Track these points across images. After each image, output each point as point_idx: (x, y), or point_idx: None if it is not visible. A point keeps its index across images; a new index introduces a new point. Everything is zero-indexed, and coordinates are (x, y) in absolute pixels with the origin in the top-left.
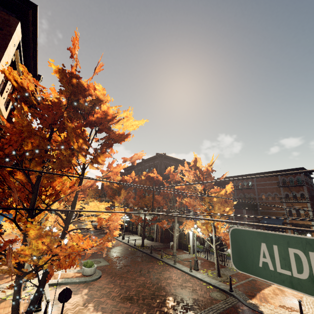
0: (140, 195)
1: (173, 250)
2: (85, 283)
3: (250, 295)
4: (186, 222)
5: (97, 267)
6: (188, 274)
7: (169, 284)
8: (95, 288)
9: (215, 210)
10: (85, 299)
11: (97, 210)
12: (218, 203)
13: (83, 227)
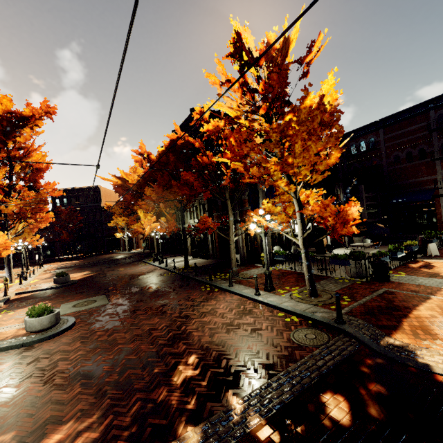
0: (164, 185)
1: (232, 265)
2: (22, 348)
3: (388, 326)
4: (249, 213)
5: (81, 312)
6: (251, 300)
7: (203, 326)
8: (34, 356)
9: (296, 154)
10: None
11: None
12: (300, 133)
13: (113, 257)
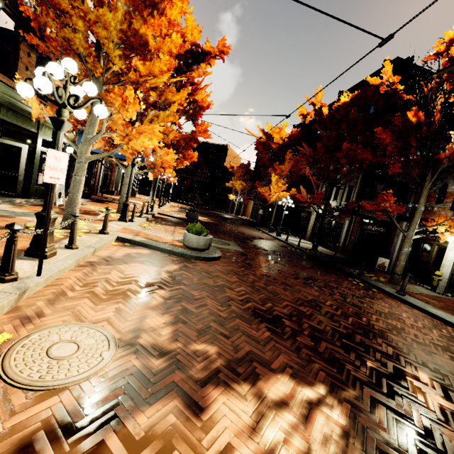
0: (326, 147)
1: (395, 268)
2: (182, 258)
3: None
4: None
5: (220, 248)
6: (453, 328)
7: (396, 331)
8: (195, 270)
9: None
10: (158, 278)
11: None
12: None
13: (223, 215)
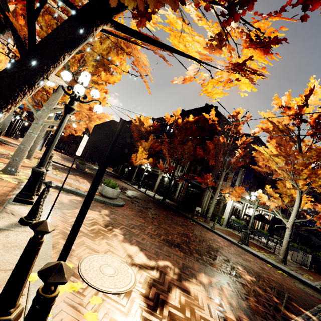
0: (178, 141)
1: (208, 214)
2: (104, 204)
3: None
4: (236, 187)
5: None
6: (236, 245)
7: (221, 248)
8: (119, 214)
9: None
10: (106, 220)
11: (193, 40)
12: None
13: (94, 167)
